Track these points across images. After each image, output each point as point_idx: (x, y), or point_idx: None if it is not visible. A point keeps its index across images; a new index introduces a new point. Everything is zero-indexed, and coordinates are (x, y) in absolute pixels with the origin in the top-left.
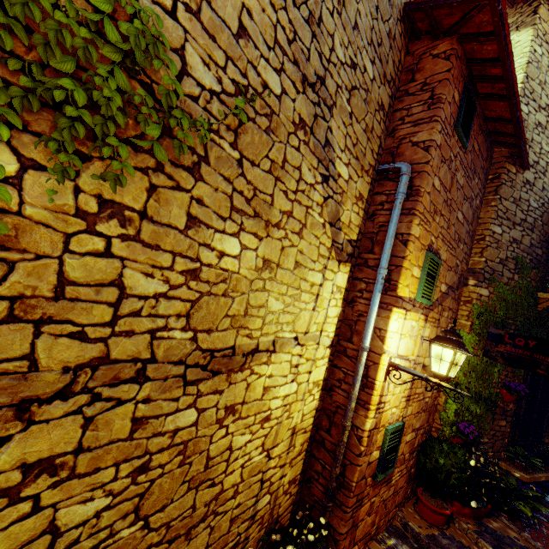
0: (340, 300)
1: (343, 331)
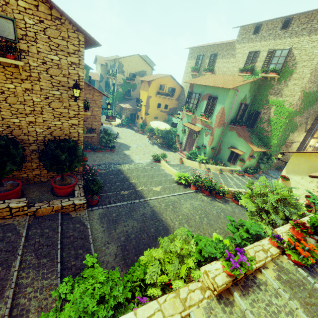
0: (303, 137)
1: (303, 141)
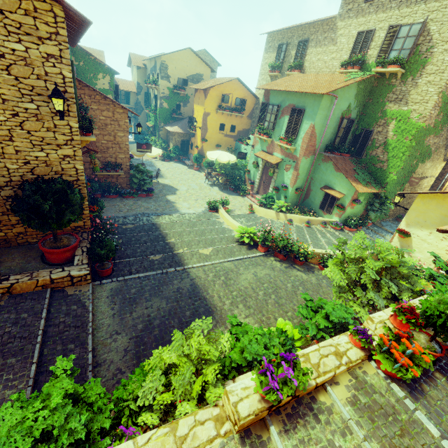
0: (441, 169)
1: (440, 175)
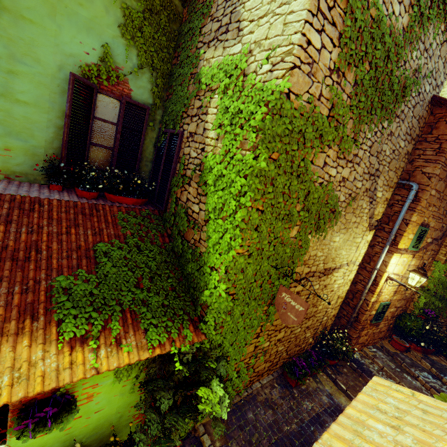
0: (366, 246)
1: (365, 259)
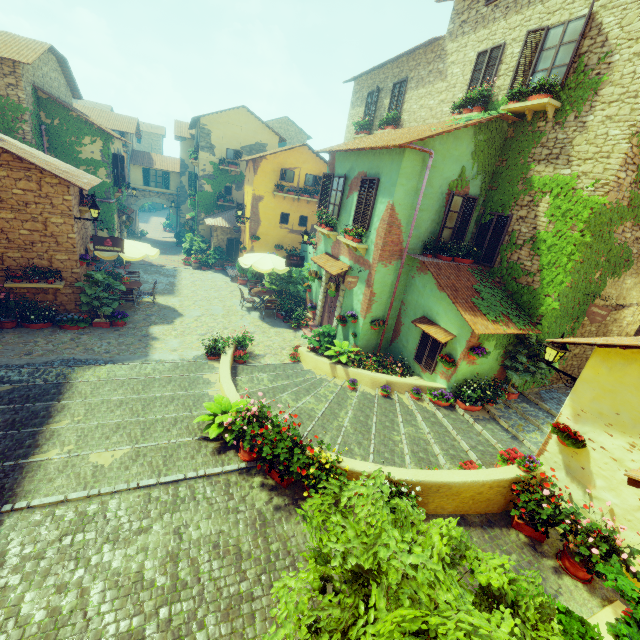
0: None
1: None
